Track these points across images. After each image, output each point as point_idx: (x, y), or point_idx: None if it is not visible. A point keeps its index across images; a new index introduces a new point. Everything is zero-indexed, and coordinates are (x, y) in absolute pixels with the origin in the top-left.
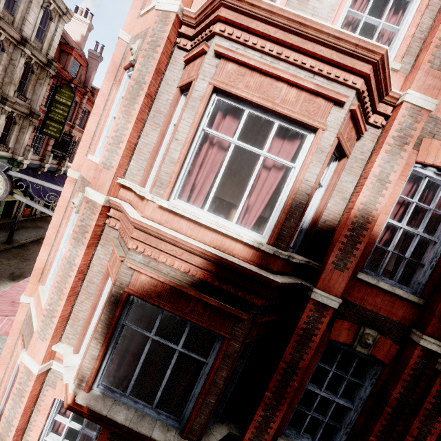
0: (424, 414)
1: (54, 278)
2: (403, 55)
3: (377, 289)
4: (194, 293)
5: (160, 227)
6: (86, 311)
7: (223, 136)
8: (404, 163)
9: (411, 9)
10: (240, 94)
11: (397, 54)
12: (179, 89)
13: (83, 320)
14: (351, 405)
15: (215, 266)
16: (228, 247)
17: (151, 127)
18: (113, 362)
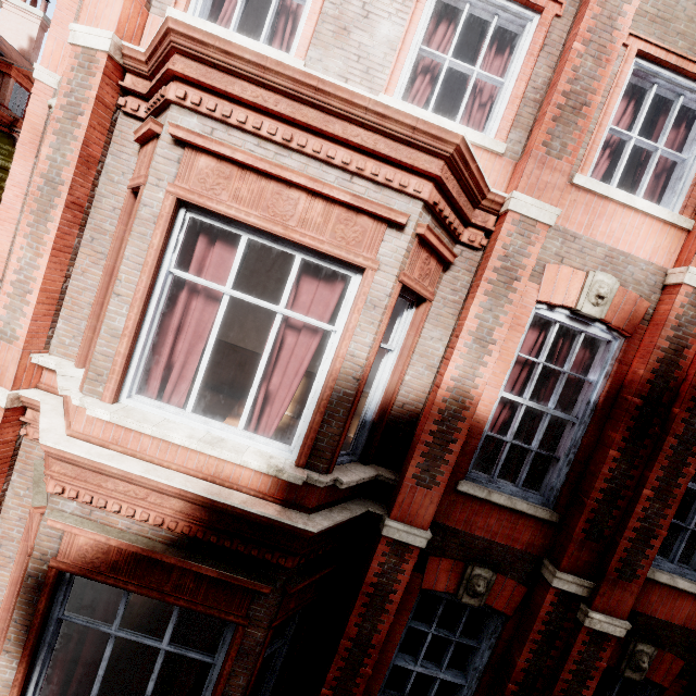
0: (562, 688)
1: None
2: (509, 129)
3: (489, 505)
4: (175, 561)
5: (98, 457)
6: (4, 588)
7: (207, 283)
8: (514, 311)
9: (519, 50)
10: (226, 211)
11: (500, 127)
12: (131, 192)
13: (0, 604)
14: (463, 680)
15: (207, 511)
16: (229, 476)
17: (90, 258)
18: (54, 678)
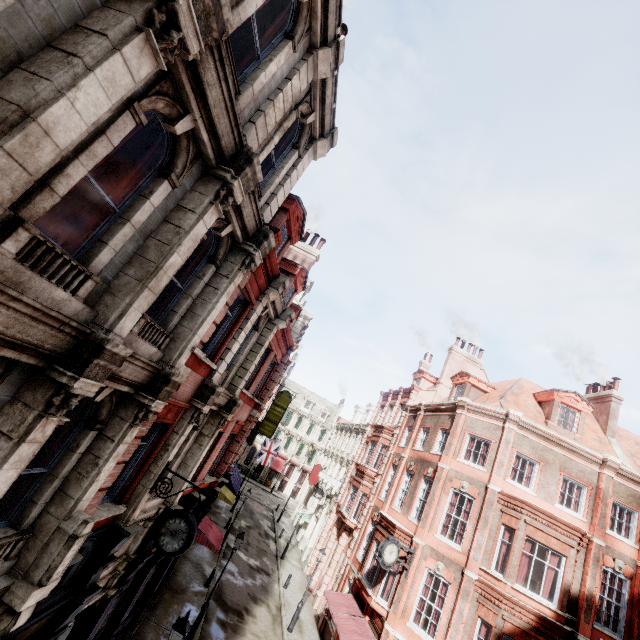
0: None
1: (413, 616)
2: (586, 515)
3: (603, 634)
4: (533, 634)
5: (517, 600)
6: None
7: (530, 554)
8: (600, 569)
9: (584, 494)
10: (536, 539)
11: (584, 514)
12: (501, 523)
13: None
14: None
15: (540, 620)
16: (542, 610)
17: (489, 537)
18: None
